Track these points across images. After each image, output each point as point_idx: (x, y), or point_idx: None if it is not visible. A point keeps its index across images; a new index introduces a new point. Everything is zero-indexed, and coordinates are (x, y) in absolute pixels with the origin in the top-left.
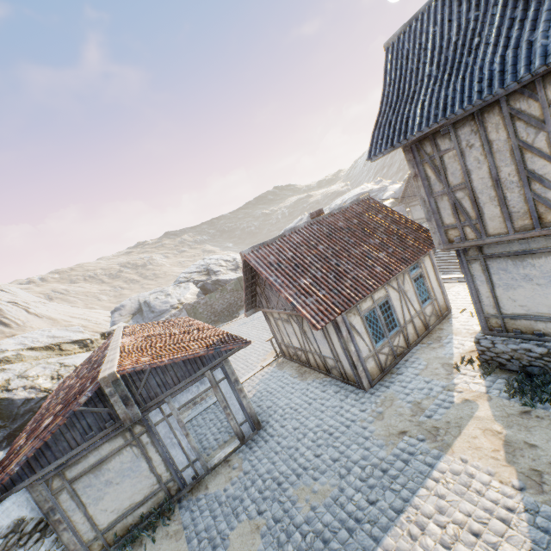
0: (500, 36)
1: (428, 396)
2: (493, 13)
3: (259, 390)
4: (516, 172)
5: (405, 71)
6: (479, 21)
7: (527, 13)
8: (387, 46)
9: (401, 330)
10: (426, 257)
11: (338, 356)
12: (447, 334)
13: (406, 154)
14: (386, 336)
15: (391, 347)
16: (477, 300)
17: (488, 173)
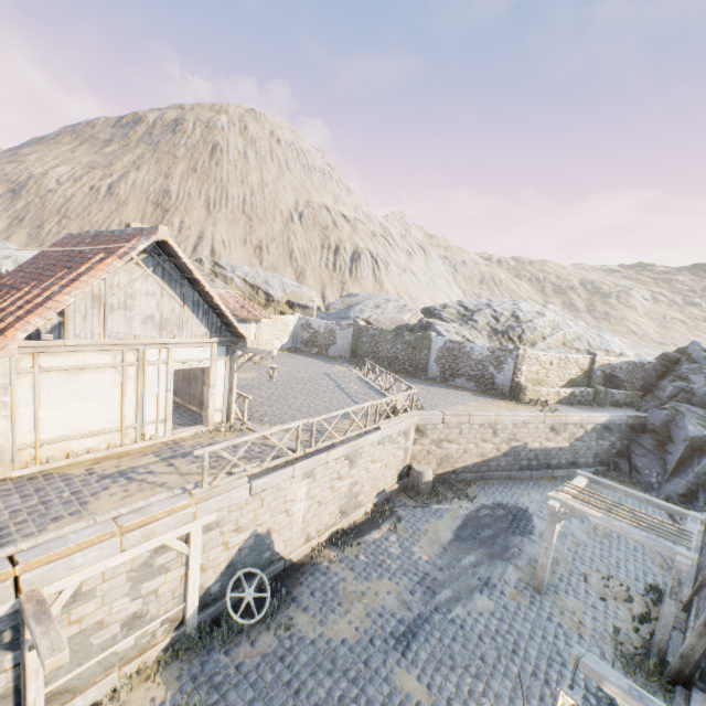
0: None
1: None
2: None
3: None
4: None
5: None
6: None
7: None
8: None
9: None
10: None
11: None
12: None
13: None
14: None
15: None
16: None
17: None
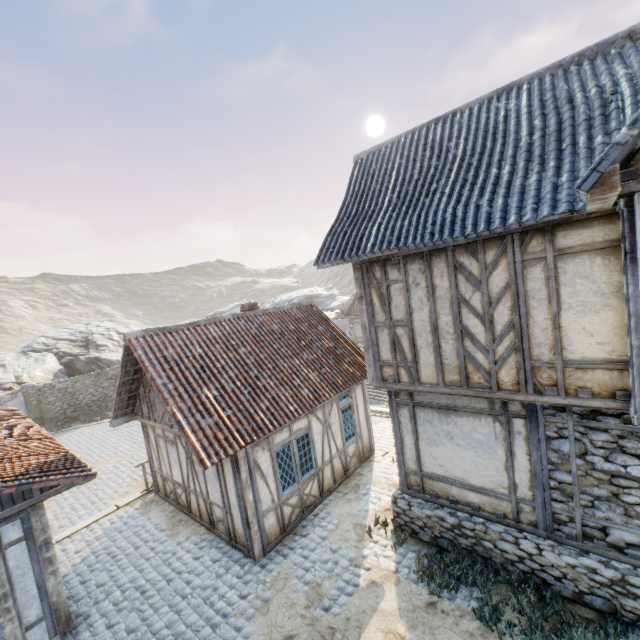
0: (454, 190)
1: (331, 574)
2: (451, 168)
3: (96, 550)
4: (453, 324)
5: (369, 188)
6: (438, 171)
7: (477, 180)
8: (357, 159)
9: (317, 473)
10: (359, 386)
11: (230, 506)
12: (366, 482)
13: (356, 272)
14: (299, 480)
15: (301, 496)
16: (401, 450)
17: (429, 317)
